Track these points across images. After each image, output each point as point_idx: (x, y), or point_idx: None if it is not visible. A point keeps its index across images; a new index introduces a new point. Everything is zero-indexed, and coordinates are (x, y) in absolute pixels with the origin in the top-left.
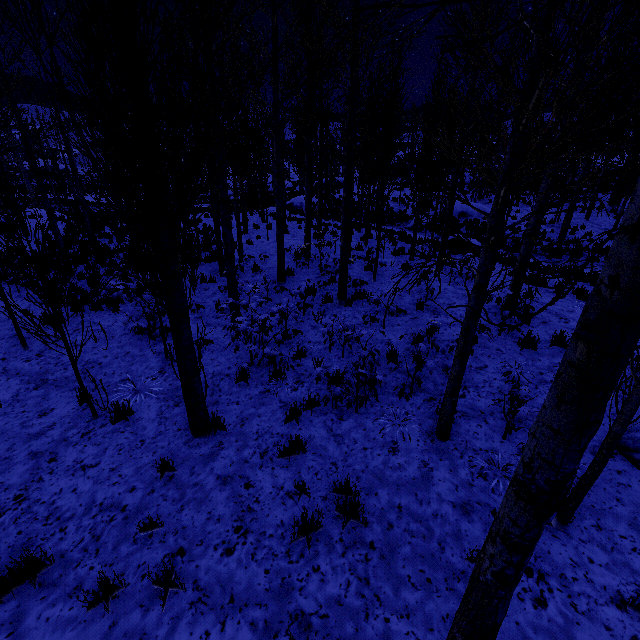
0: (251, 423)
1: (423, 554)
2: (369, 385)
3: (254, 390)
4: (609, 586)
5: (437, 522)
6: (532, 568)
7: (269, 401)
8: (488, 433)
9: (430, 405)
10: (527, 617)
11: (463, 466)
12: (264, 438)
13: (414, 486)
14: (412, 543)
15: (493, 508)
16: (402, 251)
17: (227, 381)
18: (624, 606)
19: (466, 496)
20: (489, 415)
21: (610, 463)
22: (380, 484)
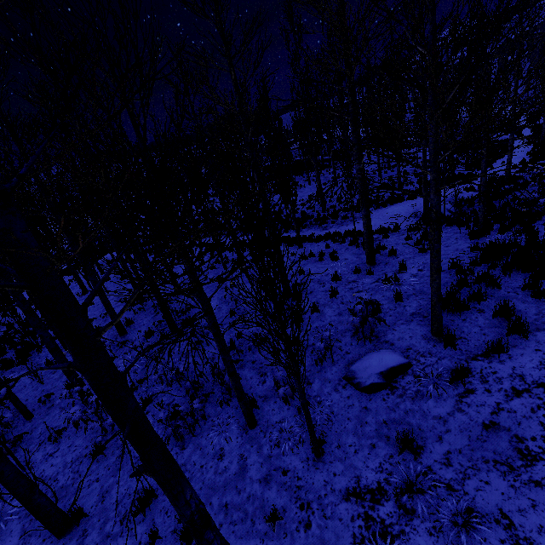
0: (111, 494)
1: (242, 535)
2: (190, 415)
3: (111, 458)
4: (342, 488)
5: (250, 502)
6: (304, 502)
7: (125, 462)
8: (280, 406)
9: None
10: (301, 542)
11: (266, 443)
12: (123, 503)
13: (235, 480)
14: (235, 531)
15: (283, 468)
16: (219, 262)
17: (86, 462)
18: (349, 497)
19: (267, 468)
20: None
21: (344, 393)
22: (213, 493)
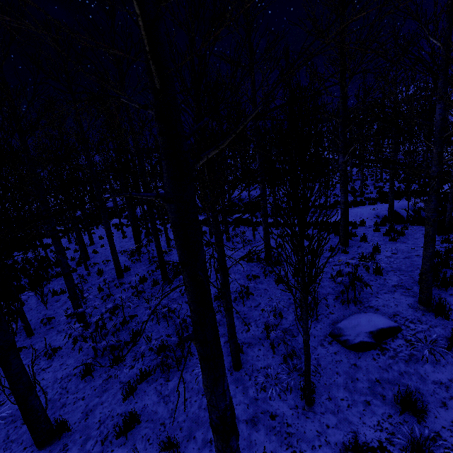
0: (94, 413)
1: None
2: (181, 347)
3: (98, 380)
4: (338, 441)
5: None
6: (296, 450)
7: (111, 386)
8: (265, 353)
9: (228, 345)
10: None
11: (251, 386)
12: (105, 424)
13: None
14: None
15: (271, 412)
16: (205, 233)
17: (74, 380)
18: (347, 452)
19: (254, 410)
20: (264, 339)
21: (330, 348)
22: (197, 427)
